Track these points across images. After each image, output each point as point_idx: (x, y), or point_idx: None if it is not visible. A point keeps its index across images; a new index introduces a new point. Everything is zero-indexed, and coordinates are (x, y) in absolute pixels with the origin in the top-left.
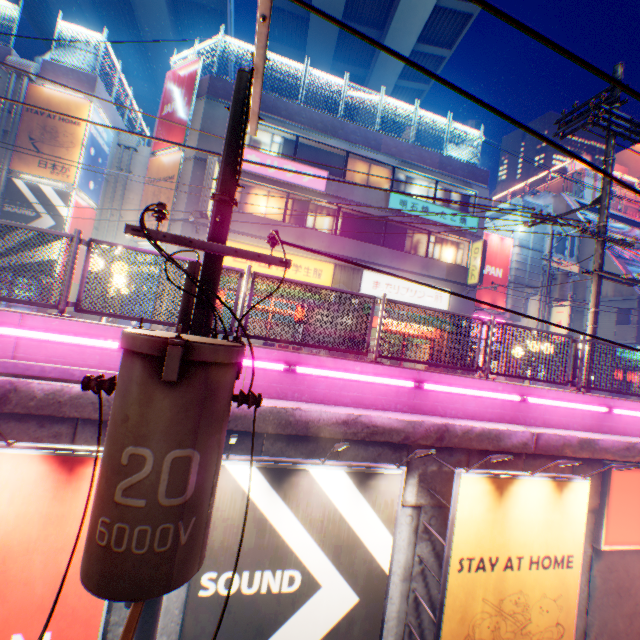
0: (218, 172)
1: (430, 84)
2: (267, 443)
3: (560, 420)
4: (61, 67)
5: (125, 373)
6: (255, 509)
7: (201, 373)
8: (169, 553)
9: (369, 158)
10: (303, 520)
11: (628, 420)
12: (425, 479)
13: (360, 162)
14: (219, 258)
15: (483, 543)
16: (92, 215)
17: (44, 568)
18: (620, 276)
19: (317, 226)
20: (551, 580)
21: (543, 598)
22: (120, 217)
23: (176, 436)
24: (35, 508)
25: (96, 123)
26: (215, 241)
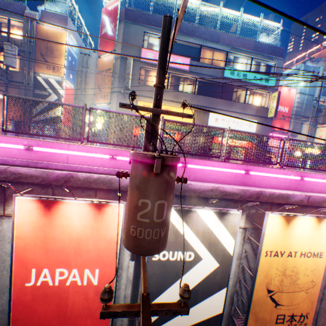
0: (132, 64)
1: None
2: (175, 199)
3: (321, 189)
4: (50, 13)
5: (136, 170)
6: (173, 227)
7: (167, 169)
8: (158, 239)
9: (213, 48)
10: (194, 232)
11: None
12: (249, 216)
13: (207, 51)
14: (159, 116)
15: (277, 245)
16: (72, 92)
17: (93, 246)
18: None
19: (184, 90)
20: (310, 262)
21: (305, 270)
22: (85, 92)
23: (159, 195)
24: (87, 223)
25: (85, 48)
26: (157, 107)
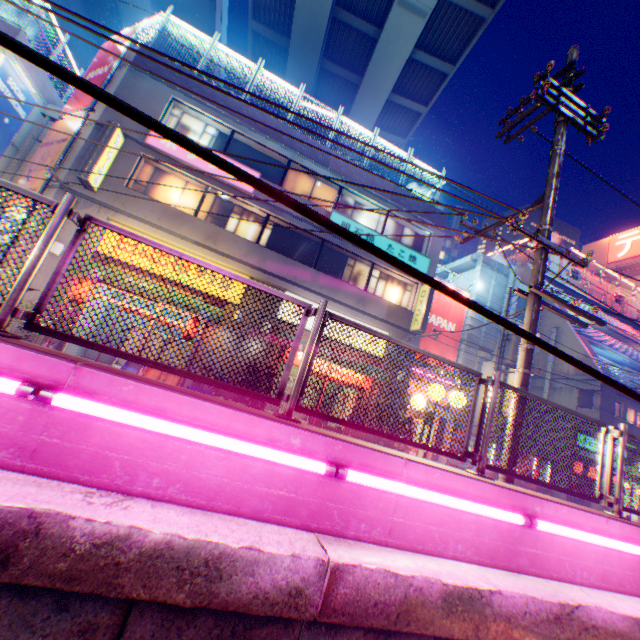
0: (124, 144)
1: (407, 139)
2: None
3: (430, 531)
4: None
5: None
6: None
7: None
8: None
9: (314, 171)
10: None
11: (569, 546)
12: None
13: (305, 175)
14: None
15: None
16: None
17: None
18: (568, 303)
19: (240, 231)
20: None
21: None
22: None
23: None
24: None
25: None
26: None
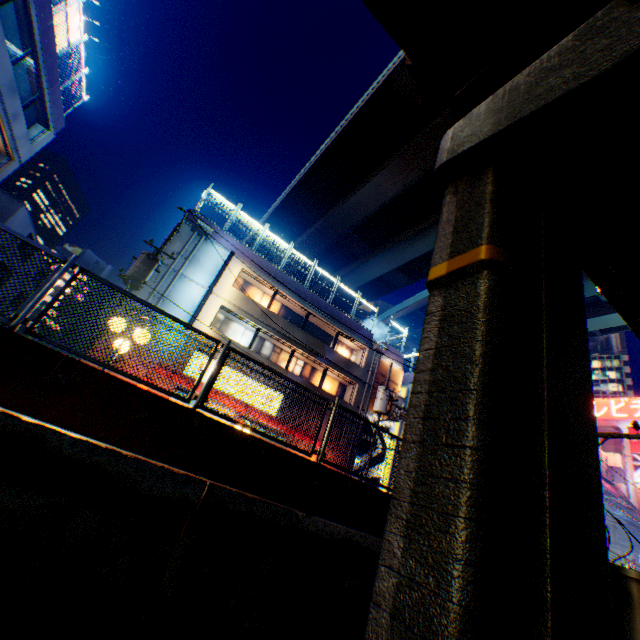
0: None
1: None
2: None
3: None
4: (390, 347)
5: None
6: None
7: None
8: None
9: None
10: None
11: None
12: None
13: None
14: None
15: None
16: None
17: None
18: None
19: None
20: None
21: None
22: None
23: None
24: None
25: None
26: None
